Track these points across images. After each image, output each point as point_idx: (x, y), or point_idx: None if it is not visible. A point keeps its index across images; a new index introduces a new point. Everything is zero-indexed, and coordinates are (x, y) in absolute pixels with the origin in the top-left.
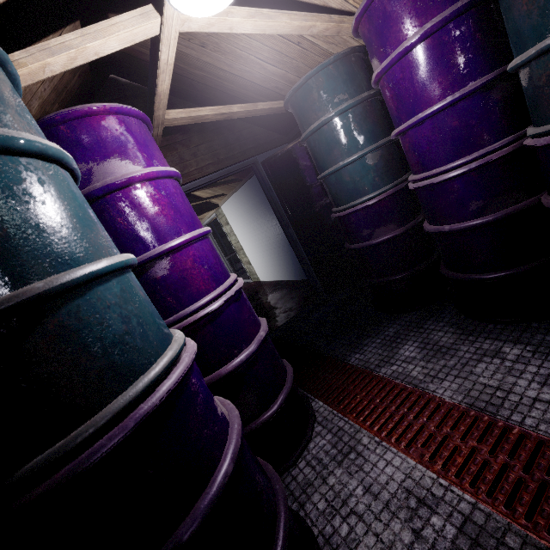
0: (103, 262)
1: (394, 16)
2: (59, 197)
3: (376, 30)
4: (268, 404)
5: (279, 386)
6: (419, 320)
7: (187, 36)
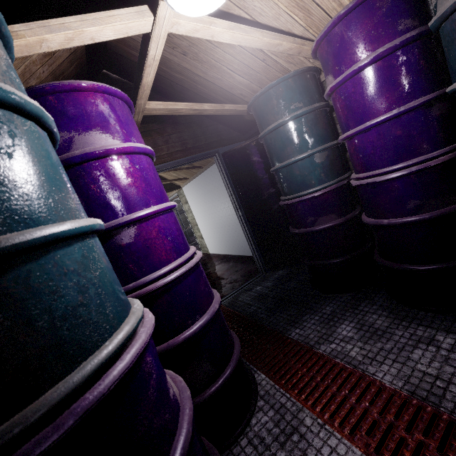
0: (66, 224)
1: (350, 41)
2: (30, 152)
3: (334, 52)
4: (215, 376)
5: (227, 358)
6: (354, 302)
7: (172, 45)
